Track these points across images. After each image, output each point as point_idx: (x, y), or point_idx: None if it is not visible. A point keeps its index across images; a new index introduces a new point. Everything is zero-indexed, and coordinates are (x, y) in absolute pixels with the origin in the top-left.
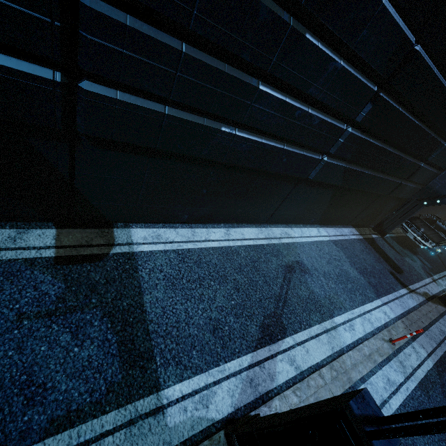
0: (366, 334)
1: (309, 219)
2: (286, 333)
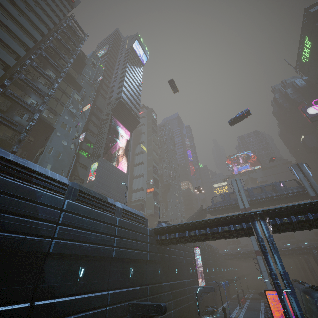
0: None
1: None
2: None
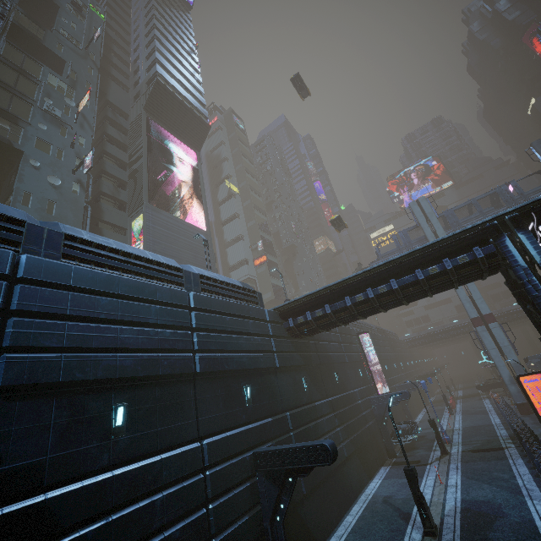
0: (432, 490)
1: (364, 480)
2: (410, 513)
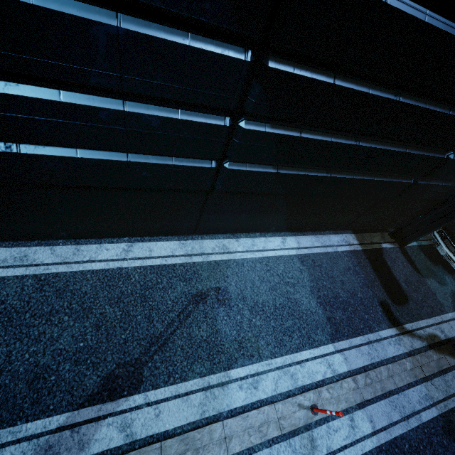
0: (276, 395)
1: (267, 228)
2: (139, 388)
